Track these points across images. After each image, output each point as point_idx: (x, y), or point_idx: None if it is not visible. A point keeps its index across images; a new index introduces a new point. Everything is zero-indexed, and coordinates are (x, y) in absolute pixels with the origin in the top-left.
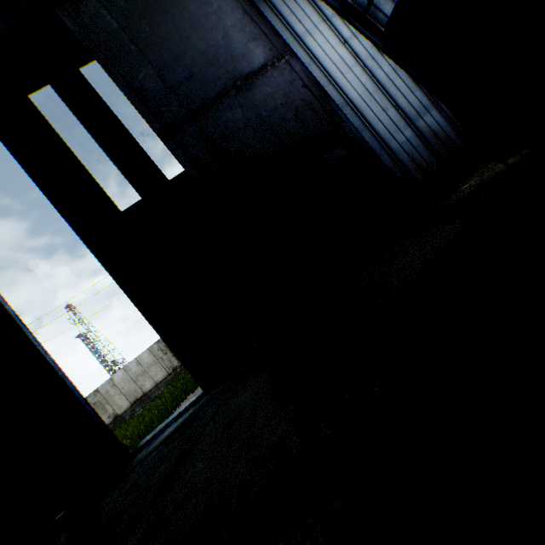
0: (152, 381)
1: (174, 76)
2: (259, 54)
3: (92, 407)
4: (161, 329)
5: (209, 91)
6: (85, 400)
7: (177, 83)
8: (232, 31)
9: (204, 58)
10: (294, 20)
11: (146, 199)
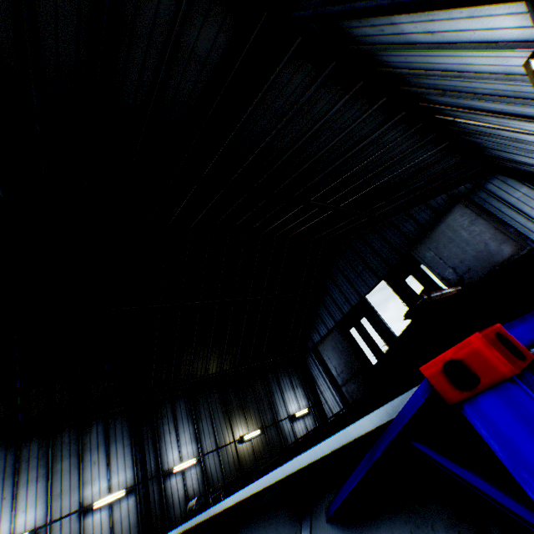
0: None
1: (460, 270)
2: (506, 249)
3: None
4: None
5: (479, 275)
6: None
7: (462, 273)
8: (488, 241)
9: (474, 258)
10: (533, 212)
11: None
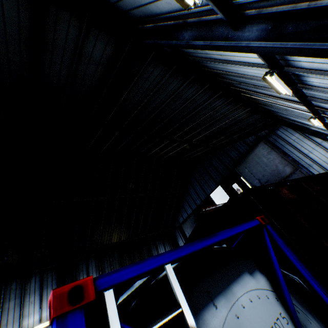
0: None
1: (263, 181)
2: (288, 169)
3: None
4: None
5: None
6: None
7: (264, 183)
8: (278, 164)
9: (270, 174)
10: (302, 148)
11: None
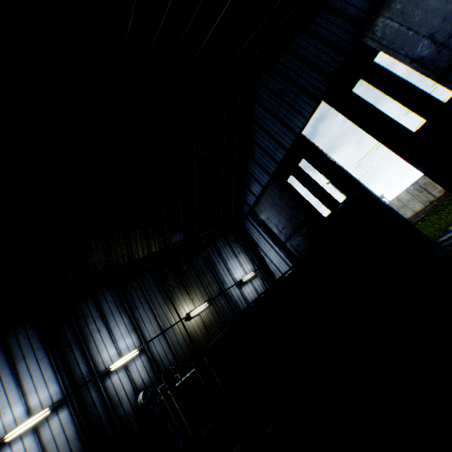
0: (411, 211)
1: (442, 35)
2: None
3: (411, 224)
4: (447, 189)
5: None
6: (407, 221)
7: (446, 39)
8: None
9: None
10: None
11: (428, 121)
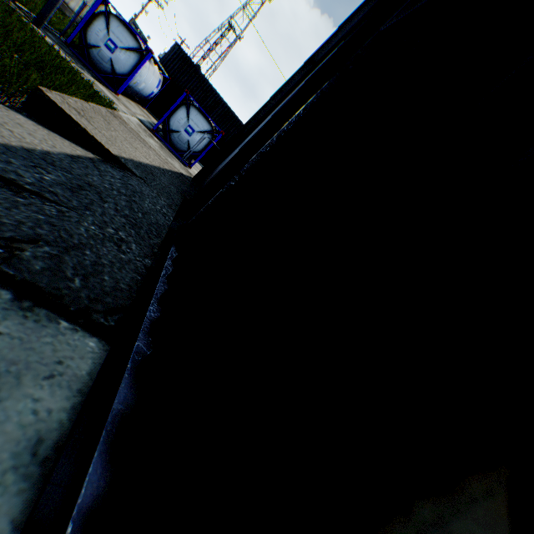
0: None
1: None
2: None
3: None
4: None
5: None
6: None
7: None
8: None
9: None
10: None
11: None
